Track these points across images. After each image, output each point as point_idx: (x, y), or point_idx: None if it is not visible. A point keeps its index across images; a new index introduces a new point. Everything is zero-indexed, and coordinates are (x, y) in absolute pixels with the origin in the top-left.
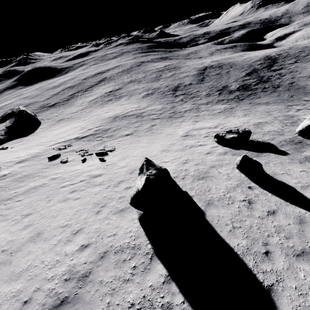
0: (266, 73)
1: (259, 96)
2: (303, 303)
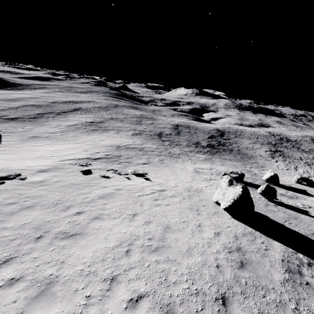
0: (221, 140)
1: (223, 154)
2: None
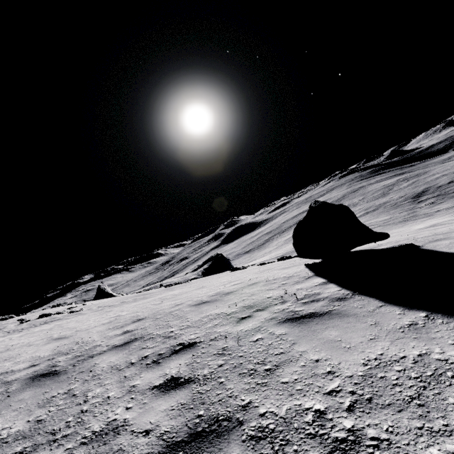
0: None
1: None
2: None
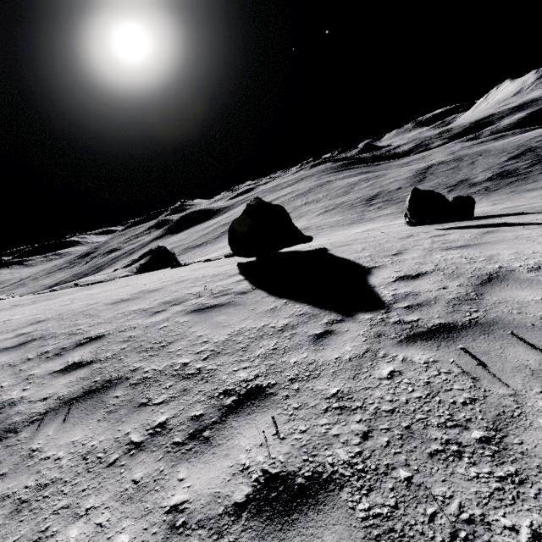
0: None
1: (534, 180)
2: (417, 267)
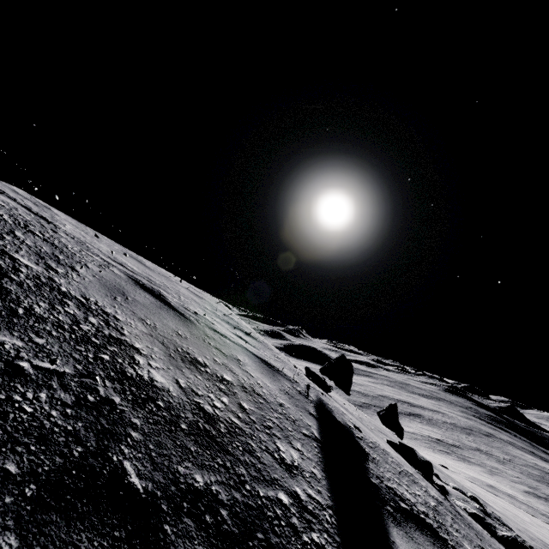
0: None
1: None
2: None
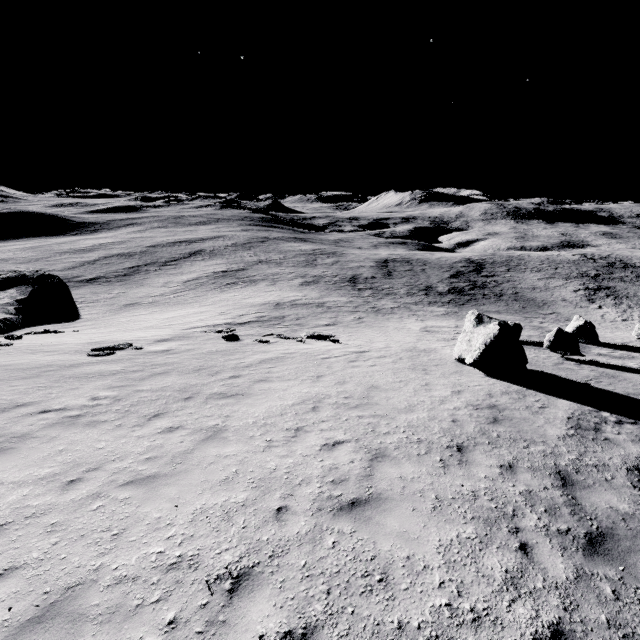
0: (477, 278)
1: (483, 303)
2: None
